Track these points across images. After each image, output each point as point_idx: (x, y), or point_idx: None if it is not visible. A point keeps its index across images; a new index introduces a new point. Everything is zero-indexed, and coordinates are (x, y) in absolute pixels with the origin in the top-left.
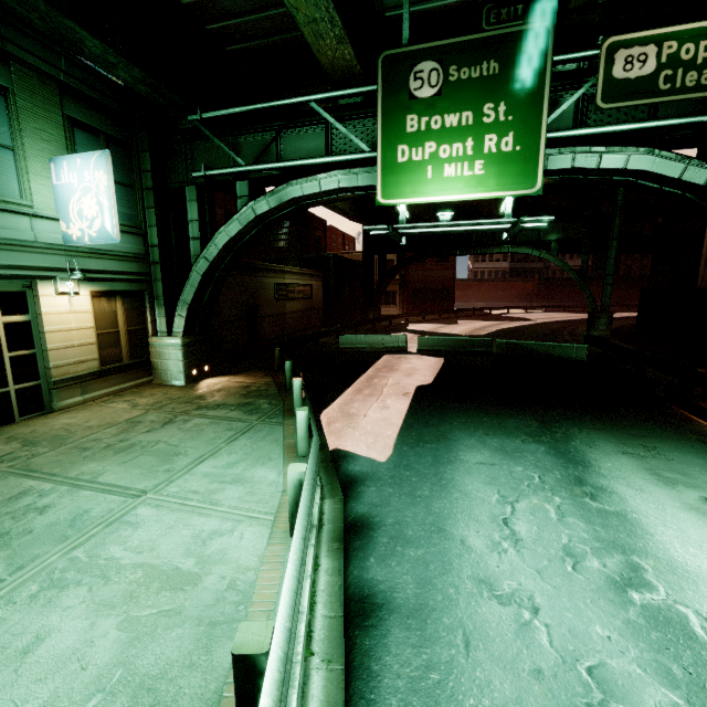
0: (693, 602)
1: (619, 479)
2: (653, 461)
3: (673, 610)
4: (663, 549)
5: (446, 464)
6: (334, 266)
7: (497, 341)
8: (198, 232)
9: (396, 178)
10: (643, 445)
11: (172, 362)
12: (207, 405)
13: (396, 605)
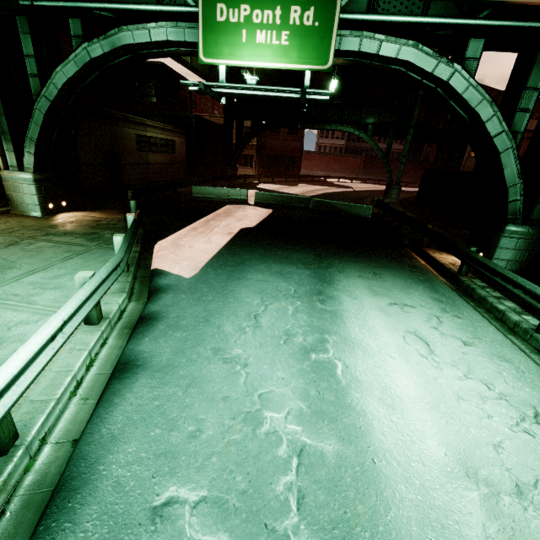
0: (345, 358)
1: (345, 292)
2: (374, 282)
3: (331, 362)
4: (347, 331)
5: (234, 280)
6: (196, 126)
7: (313, 200)
8: (36, 69)
9: (215, 37)
10: (374, 272)
11: (27, 195)
12: (55, 233)
13: (150, 365)
